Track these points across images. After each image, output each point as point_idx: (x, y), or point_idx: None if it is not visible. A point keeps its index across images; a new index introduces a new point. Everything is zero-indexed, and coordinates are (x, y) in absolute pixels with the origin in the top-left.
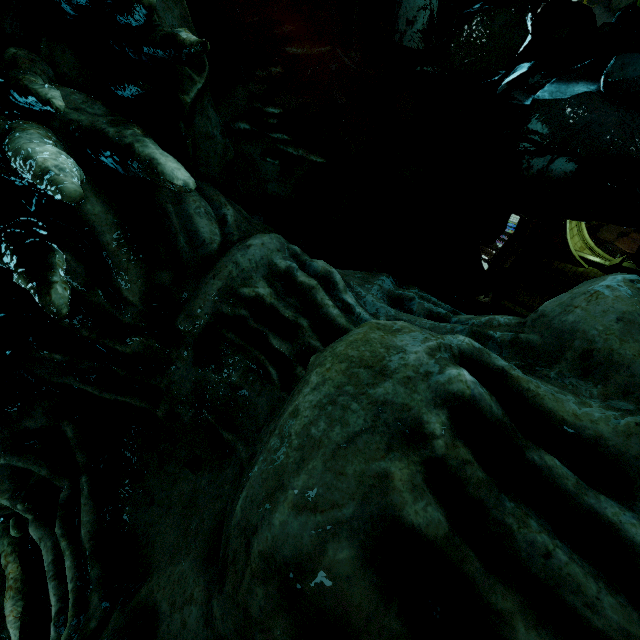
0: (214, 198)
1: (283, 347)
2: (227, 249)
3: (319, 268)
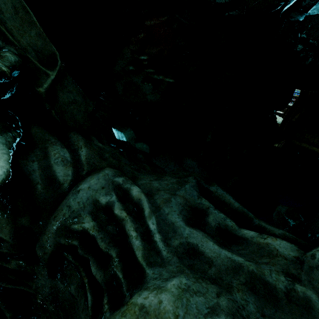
0: (75, 143)
1: (97, 275)
2: (76, 183)
3: (133, 196)
